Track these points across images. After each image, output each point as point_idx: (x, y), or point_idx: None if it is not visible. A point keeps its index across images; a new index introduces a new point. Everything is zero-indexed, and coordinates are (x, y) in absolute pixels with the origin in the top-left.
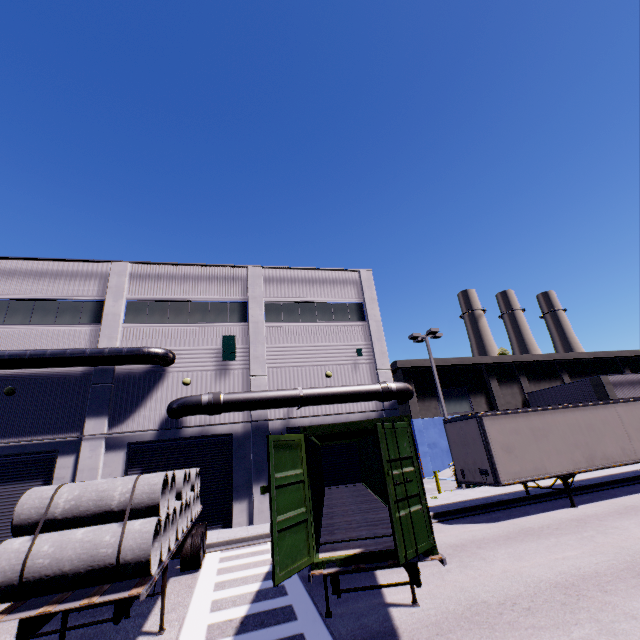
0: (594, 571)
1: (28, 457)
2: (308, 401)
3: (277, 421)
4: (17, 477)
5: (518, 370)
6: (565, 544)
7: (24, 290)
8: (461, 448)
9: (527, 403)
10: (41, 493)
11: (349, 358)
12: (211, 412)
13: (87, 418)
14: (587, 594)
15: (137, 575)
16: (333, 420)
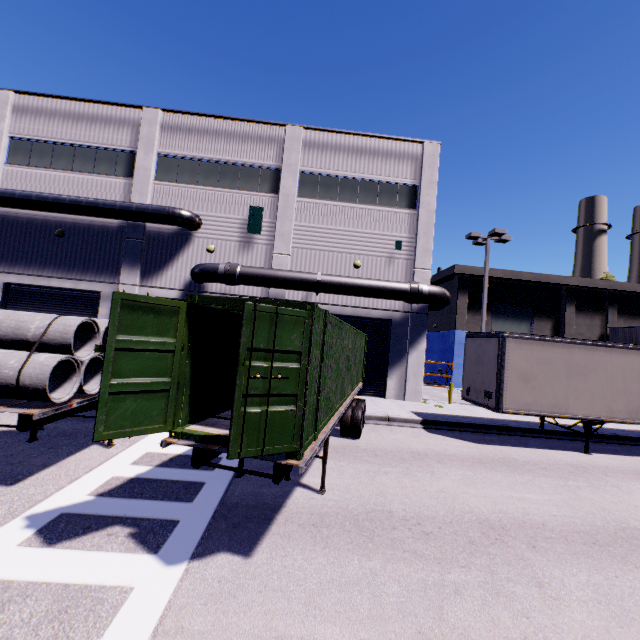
0: (542, 522)
1: (80, 293)
2: (325, 288)
3: None
4: (72, 308)
5: (610, 300)
6: (537, 486)
7: (65, 134)
8: (474, 366)
9: (605, 339)
10: None
11: (385, 250)
12: (227, 282)
13: (122, 269)
14: (508, 542)
15: (39, 399)
16: (352, 312)
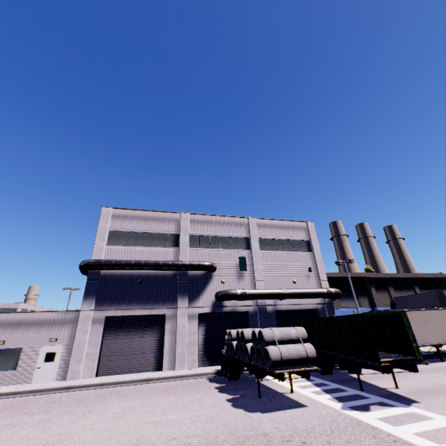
0: None
1: (150, 317)
2: (289, 296)
3: (270, 306)
4: (147, 327)
5: (387, 282)
6: None
7: (140, 227)
8: None
9: (393, 304)
10: (268, 331)
11: (304, 272)
12: (242, 299)
13: (178, 298)
14: None
15: (311, 362)
16: (298, 307)
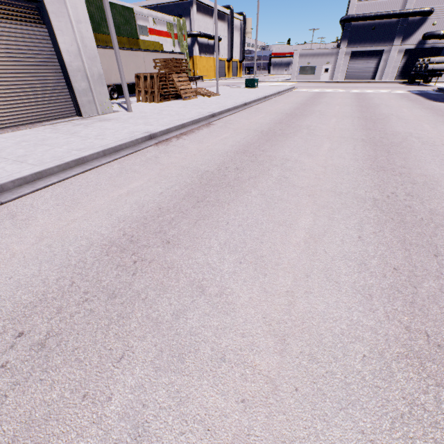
0: None
1: (374, 52)
2: None
3: None
4: (371, 58)
5: None
6: None
7: None
8: None
9: None
10: (433, 58)
11: None
12: (441, 39)
13: (395, 39)
14: None
15: None
16: None
